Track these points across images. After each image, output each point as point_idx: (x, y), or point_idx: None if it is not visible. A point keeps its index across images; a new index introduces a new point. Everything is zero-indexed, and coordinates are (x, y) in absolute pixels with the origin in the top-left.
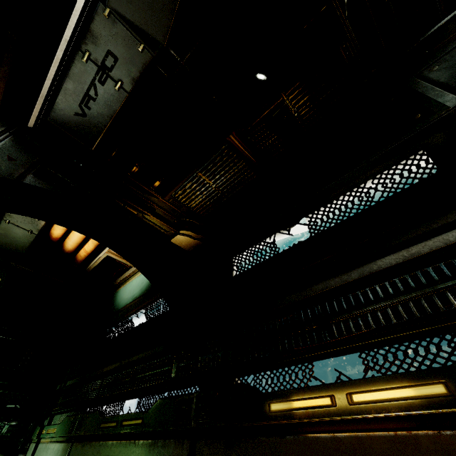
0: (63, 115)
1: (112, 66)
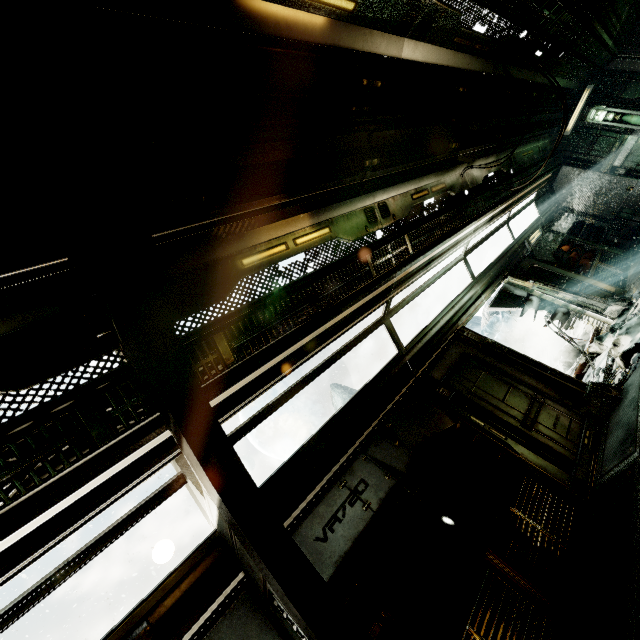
0: (301, 540)
1: (362, 490)
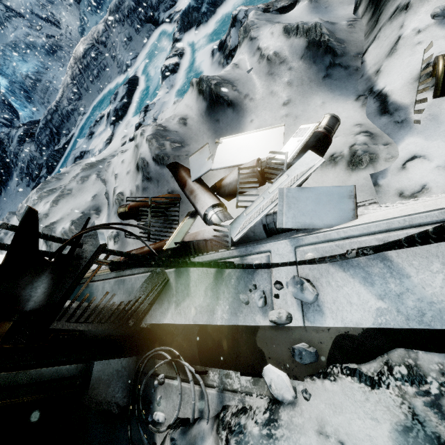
0: None
1: None
